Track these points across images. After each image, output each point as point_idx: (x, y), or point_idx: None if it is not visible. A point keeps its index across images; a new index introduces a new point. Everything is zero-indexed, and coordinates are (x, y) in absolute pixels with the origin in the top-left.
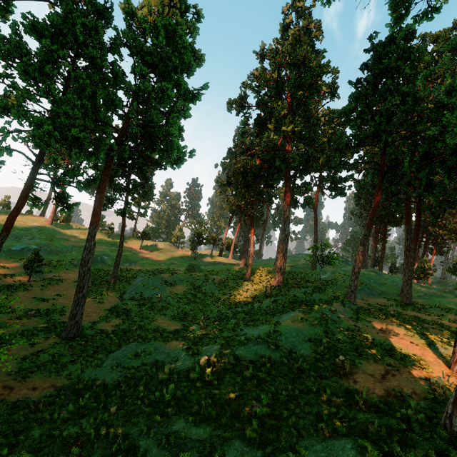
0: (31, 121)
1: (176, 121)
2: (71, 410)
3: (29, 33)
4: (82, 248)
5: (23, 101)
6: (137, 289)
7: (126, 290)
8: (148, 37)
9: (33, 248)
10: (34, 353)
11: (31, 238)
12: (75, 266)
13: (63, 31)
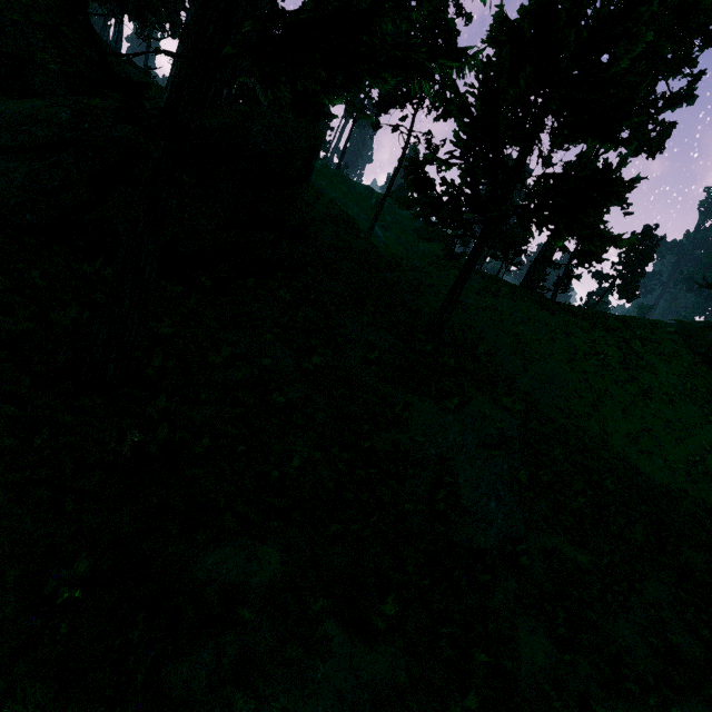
0: None
1: None
2: None
3: None
4: None
5: None
6: None
7: None
8: None
9: None
10: None
11: None
12: None
13: None
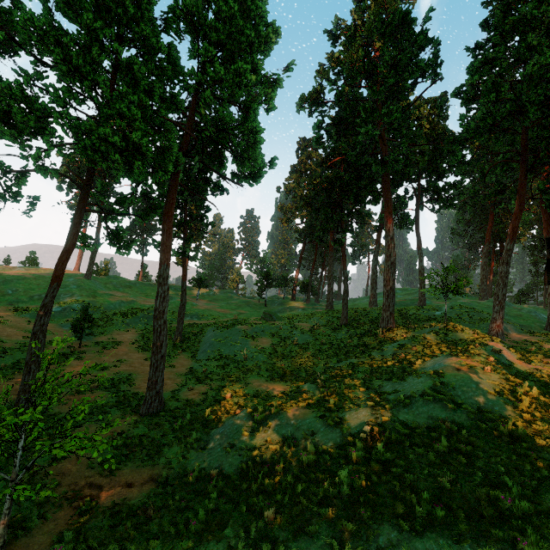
0: (76, 131)
1: (255, 118)
2: (204, 518)
3: (64, 9)
4: (131, 304)
5: (64, 105)
6: (212, 346)
7: (197, 349)
8: (209, 8)
9: (76, 307)
10: (114, 437)
11: (70, 296)
12: (128, 325)
13: (106, 2)
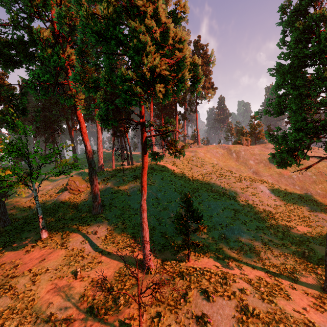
0: None
1: None
2: None
3: None
4: None
5: None
6: None
7: None
8: None
9: None
10: None
11: None
12: None
13: None
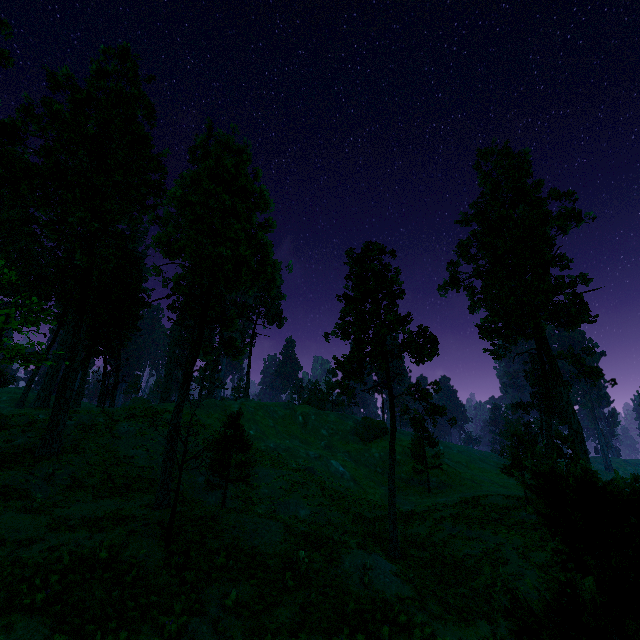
0: None
1: None
2: None
3: None
4: None
5: None
6: None
7: None
8: None
9: None
10: None
11: None
12: None
13: None
